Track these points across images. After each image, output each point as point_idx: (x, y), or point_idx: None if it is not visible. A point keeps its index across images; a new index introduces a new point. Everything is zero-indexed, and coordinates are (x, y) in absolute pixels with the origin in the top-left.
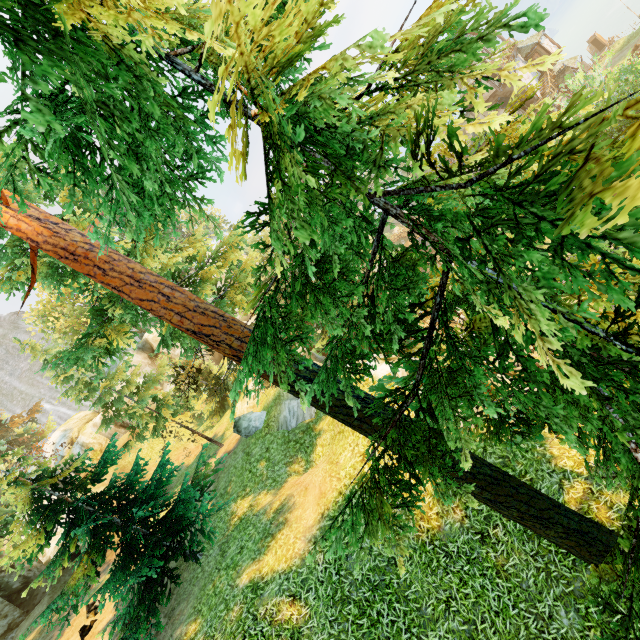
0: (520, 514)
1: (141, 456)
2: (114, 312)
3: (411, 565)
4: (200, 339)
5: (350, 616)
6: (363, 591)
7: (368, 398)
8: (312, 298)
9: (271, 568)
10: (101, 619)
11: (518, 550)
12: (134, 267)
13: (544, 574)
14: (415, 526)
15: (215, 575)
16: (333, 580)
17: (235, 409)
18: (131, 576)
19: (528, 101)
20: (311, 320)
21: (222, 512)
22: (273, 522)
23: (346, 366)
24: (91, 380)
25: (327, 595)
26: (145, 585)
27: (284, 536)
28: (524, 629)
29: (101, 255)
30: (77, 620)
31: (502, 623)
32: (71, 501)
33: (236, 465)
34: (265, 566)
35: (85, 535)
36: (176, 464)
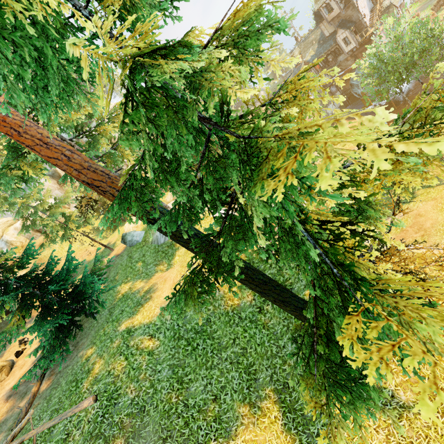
0: (274, 299)
1: (54, 252)
2: (27, 150)
3: (219, 322)
4: (92, 188)
5: (182, 345)
6: (191, 334)
7: (199, 234)
8: (163, 176)
9: (139, 322)
10: (29, 348)
11: (276, 316)
12: (42, 132)
13: (286, 328)
14: (225, 303)
15: (105, 325)
16: (175, 328)
17: (124, 227)
18: (49, 324)
19: (360, 27)
20: (159, 191)
21: (111, 291)
22: (143, 298)
23: (184, 216)
24: (11, 197)
25: (170, 335)
26: (59, 329)
27: (149, 305)
28: (270, 352)
29: (16, 120)
30: (12, 348)
31: (260, 349)
32: (2, 279)
33: (122, 263)
34: (136, 321)
35: (15, 300)
36: (80, 259)
